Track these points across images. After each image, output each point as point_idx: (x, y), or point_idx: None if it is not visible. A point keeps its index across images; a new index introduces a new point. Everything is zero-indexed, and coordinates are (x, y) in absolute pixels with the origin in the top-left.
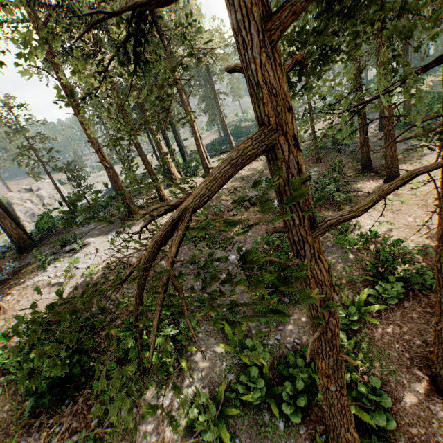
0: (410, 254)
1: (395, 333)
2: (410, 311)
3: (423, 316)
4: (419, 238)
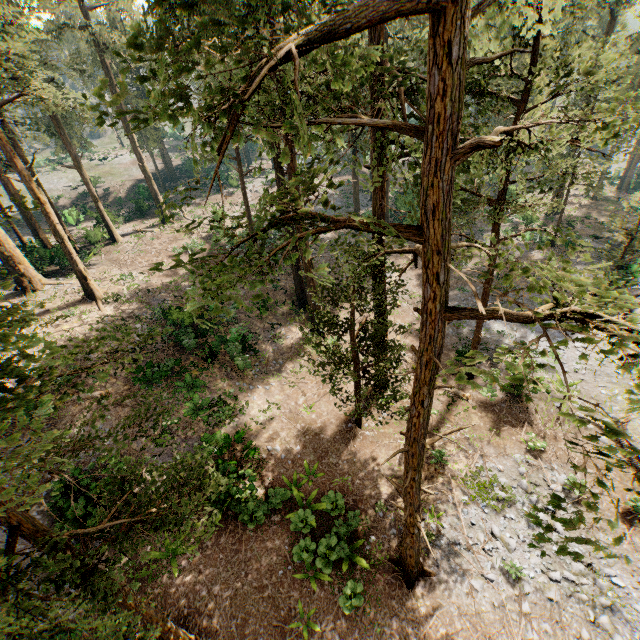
0: (267, 462)
1: (192, 582)
2: (220, 549)
3: (227, 557)
4: (289, 436)
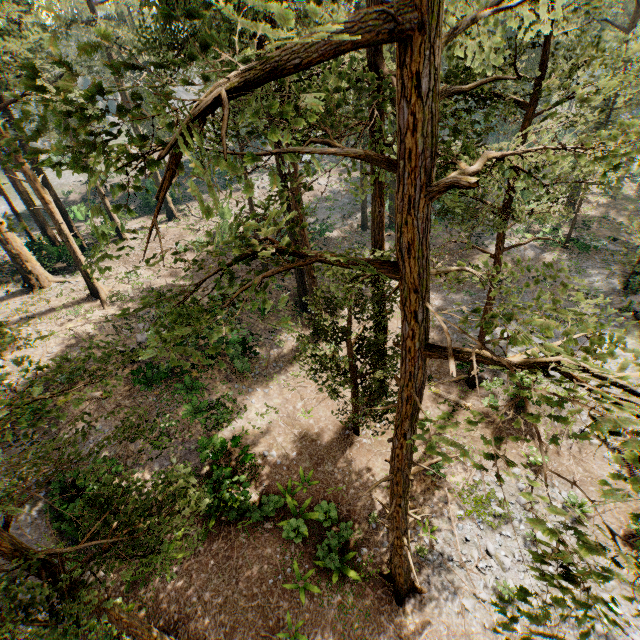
0: (262, 467)
1: (183, 587)
2: (212, 555)
3: (219, 563)
4: (286, 441)
